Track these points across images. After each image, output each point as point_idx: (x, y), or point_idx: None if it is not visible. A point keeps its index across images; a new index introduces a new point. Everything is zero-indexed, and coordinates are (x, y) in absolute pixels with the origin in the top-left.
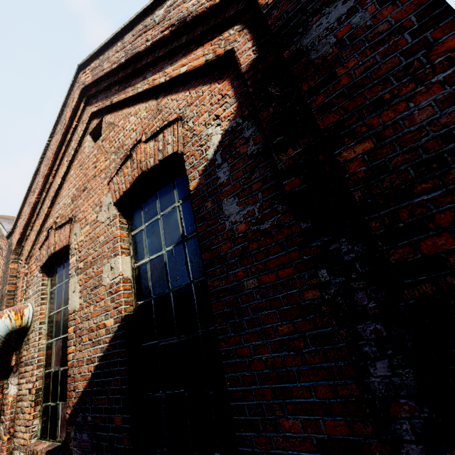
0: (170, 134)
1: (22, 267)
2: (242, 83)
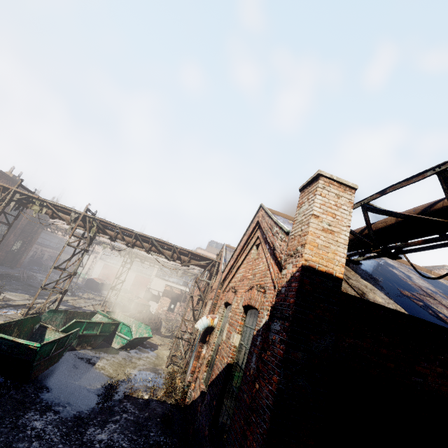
0: (260, 296)
1: (221, 294)
2: None
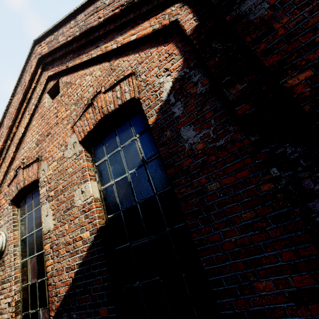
0: (126, 85)
1: None
2: (185, 44)
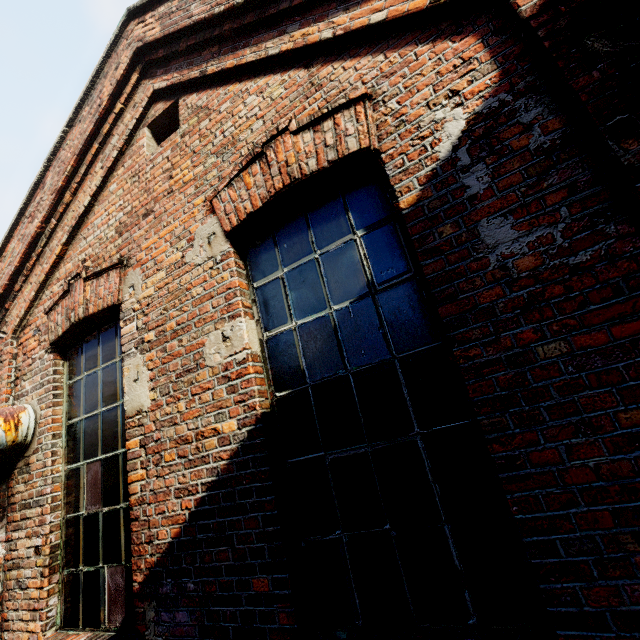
0: (349, 119)
1: (6, 344)
2: (506, 40)
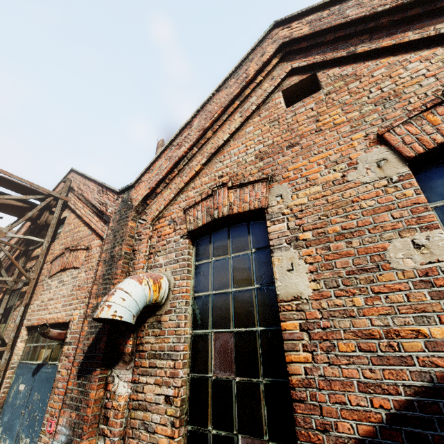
0: None
1: (146, 228)
2: None
